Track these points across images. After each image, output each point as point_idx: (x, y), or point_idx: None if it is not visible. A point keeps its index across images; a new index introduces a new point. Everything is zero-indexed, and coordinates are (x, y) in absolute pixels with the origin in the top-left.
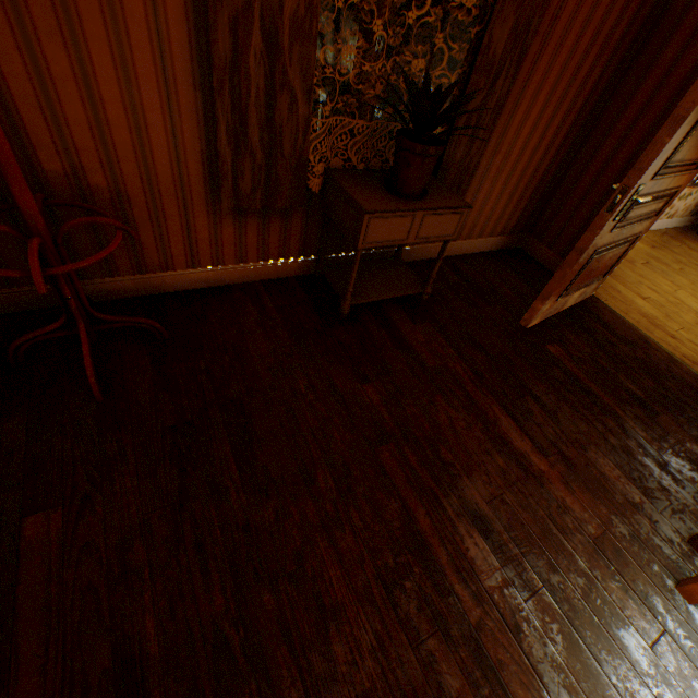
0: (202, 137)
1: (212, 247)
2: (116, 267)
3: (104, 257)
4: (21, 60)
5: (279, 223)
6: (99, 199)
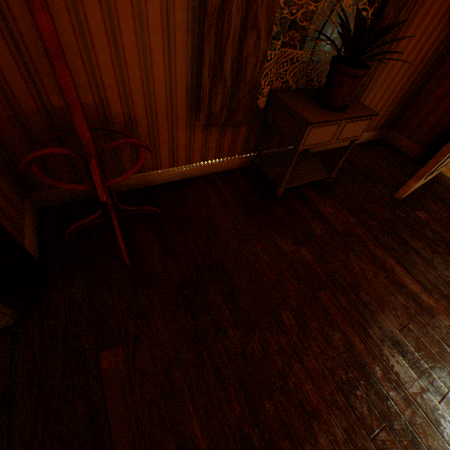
0: (188, 71)
1: (186, 151)
2: (124, 170)
3: (137, 170)
4: (68, 17)
5: (231, 131)
6: (116, 122)
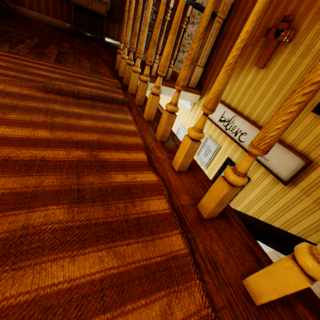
0: None
1: (38, 5)
2: None
3: None
4: None
5: (60, 6)
6: None
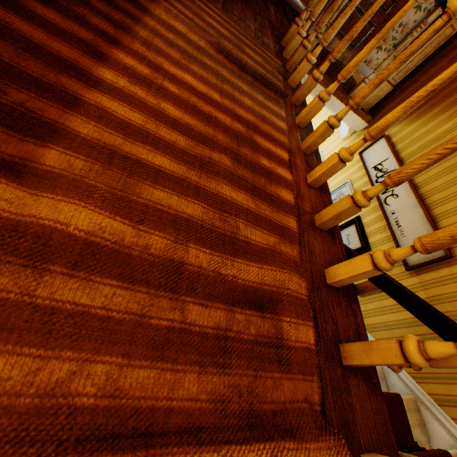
0: None
1: None
2: None
3: None
4: None
5: None
6: None
